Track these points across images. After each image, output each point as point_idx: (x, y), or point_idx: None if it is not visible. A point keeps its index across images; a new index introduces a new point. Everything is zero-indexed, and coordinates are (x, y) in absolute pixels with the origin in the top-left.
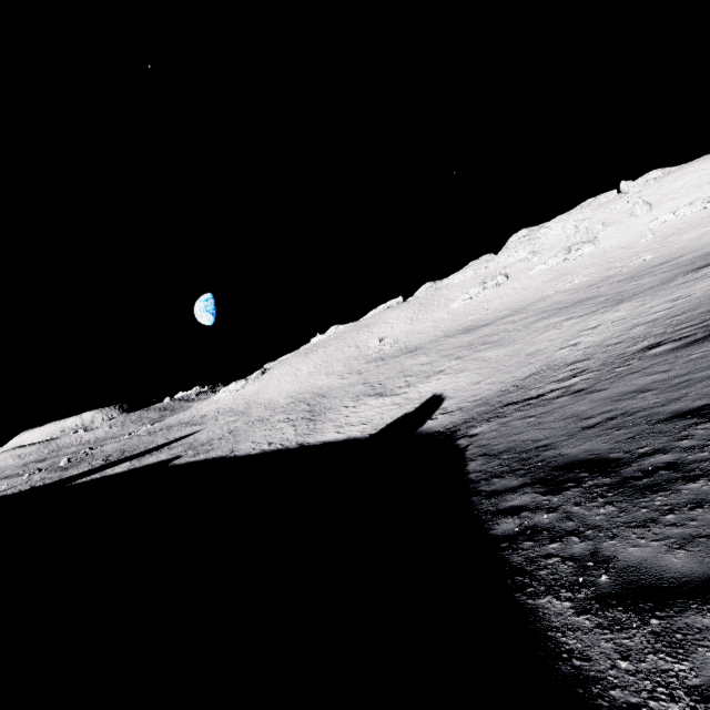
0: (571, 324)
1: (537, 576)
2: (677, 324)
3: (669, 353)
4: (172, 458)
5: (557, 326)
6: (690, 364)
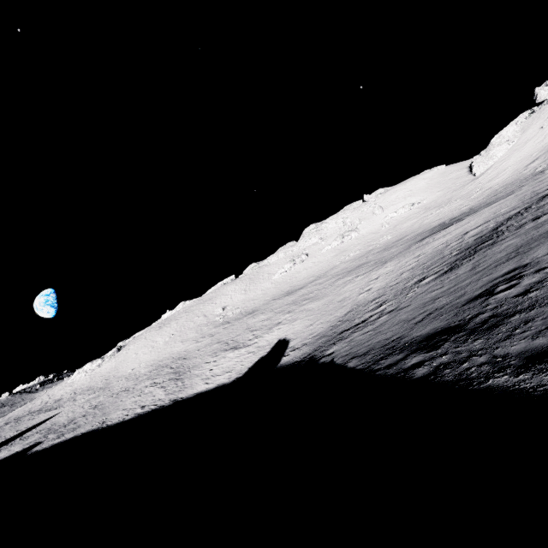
0: (360, 279)
1: (472, 377)
2: (428, 267)
3: (435, 280)
4: (30, 447)
5: (351, 281)
6: (453, 281)
